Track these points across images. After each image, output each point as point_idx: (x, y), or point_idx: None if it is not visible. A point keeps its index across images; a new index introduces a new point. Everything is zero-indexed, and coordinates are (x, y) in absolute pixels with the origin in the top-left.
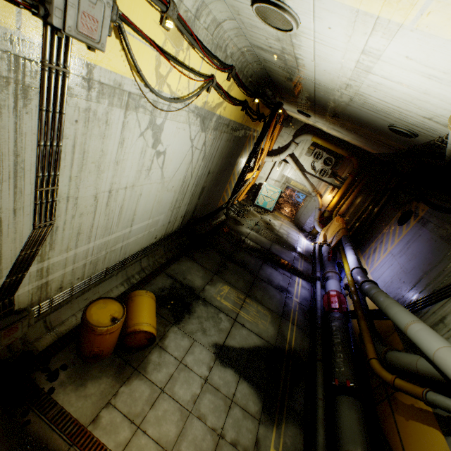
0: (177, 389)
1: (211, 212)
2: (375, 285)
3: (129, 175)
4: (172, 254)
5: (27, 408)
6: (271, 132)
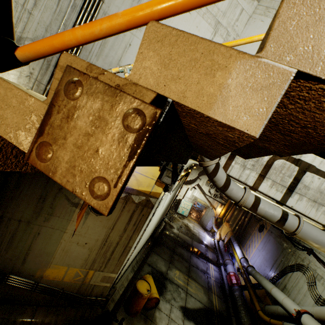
0: None
1: (160, 222)
2: (253, 268)
3: (154, 218)
4: (146, 250)
5: None
6: None
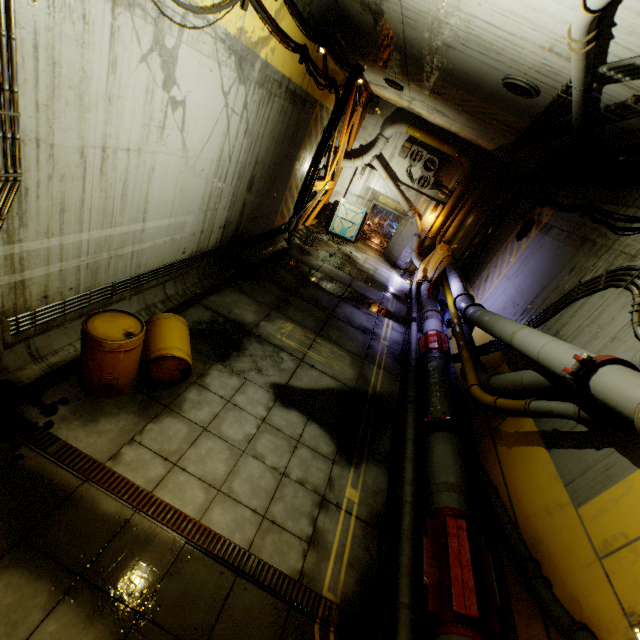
0: (226, 428)
1: (264, 232)
2: (482, 308)
3: (131, 129)
4: (210, 283)
5: (17, 443)
6: (349, 118)
